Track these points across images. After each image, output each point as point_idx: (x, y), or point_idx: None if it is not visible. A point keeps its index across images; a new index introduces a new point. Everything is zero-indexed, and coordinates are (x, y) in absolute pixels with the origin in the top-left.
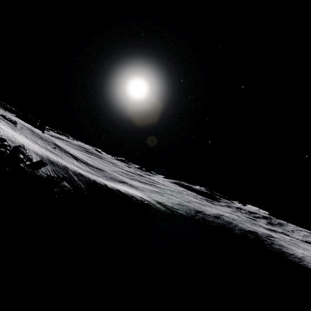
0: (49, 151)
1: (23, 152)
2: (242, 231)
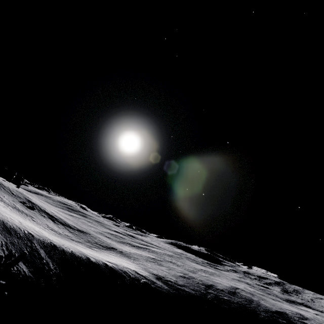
0: (17, 210)
1: None
2: (269, 313)
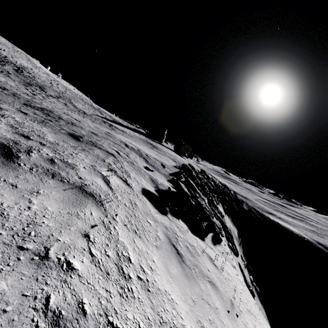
0: None
1: (237, 196)
2: None
